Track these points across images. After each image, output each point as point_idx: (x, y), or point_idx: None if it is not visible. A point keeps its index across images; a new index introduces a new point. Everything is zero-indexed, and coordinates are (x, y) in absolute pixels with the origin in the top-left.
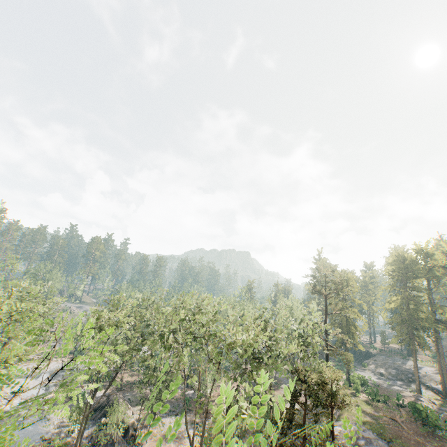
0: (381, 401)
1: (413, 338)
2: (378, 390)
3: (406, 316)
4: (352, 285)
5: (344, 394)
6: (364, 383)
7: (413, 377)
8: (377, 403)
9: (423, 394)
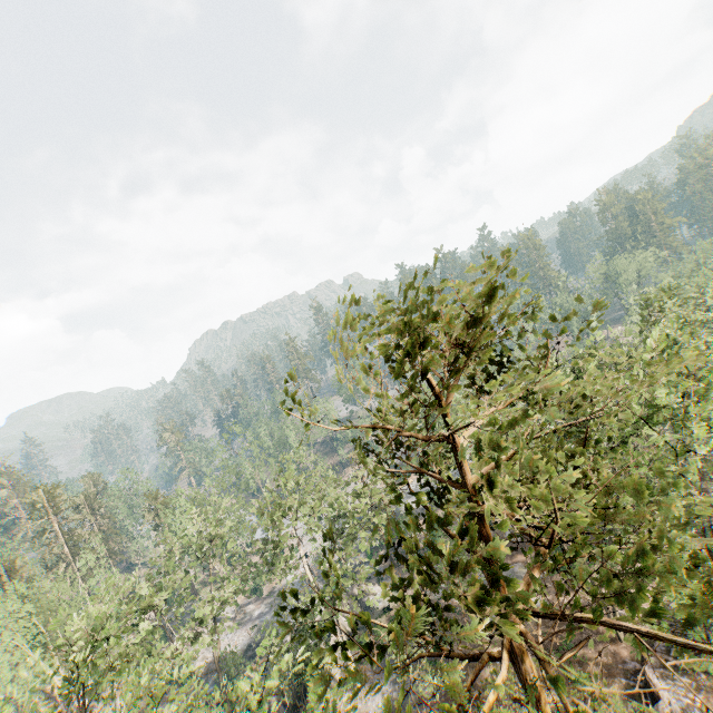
0: None
1: None
2: None
3: None
4: None
5: None
6: None
7: None
8: None
9: None
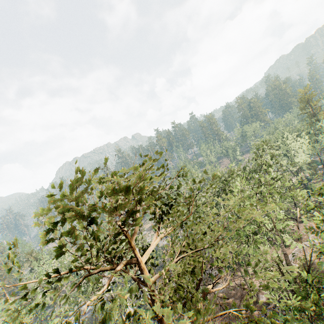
0: None
1: None
2: None
3: None
4: None
5: None
6: None
7: None
8: None
9: None
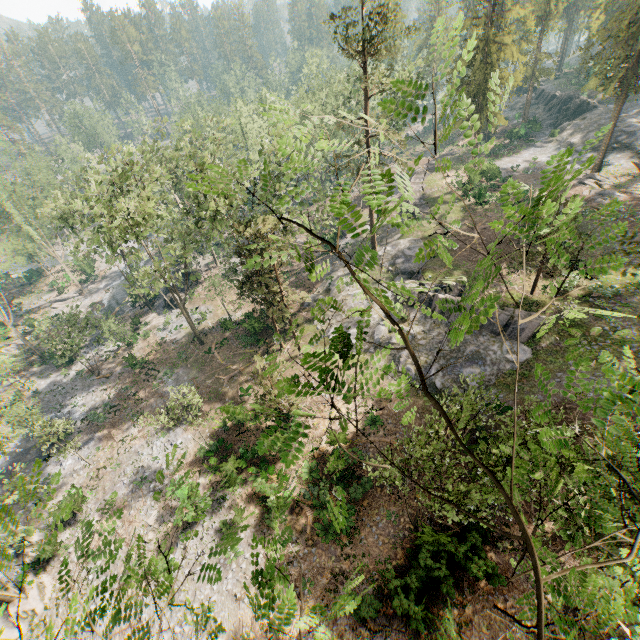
0: (492, 203)
1: (634, 68)
2: (485, 190)
3: (628, 17)
4: (398, 16)
5: (444, 201)
6: (493, 177)
7: (623, 140)
8: (483, 206)
9: (610, 171)
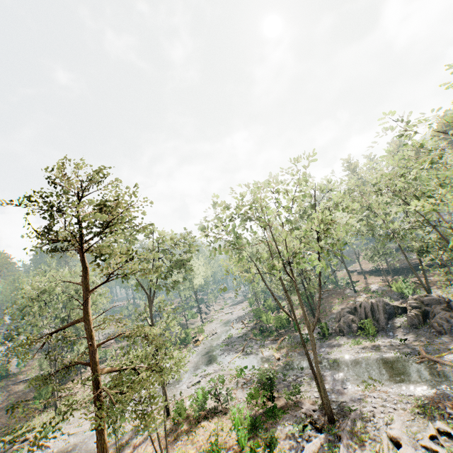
0: None
1: None
2: None
3: None
4: None
5: None
6: None
7: None
8: None
9: None
